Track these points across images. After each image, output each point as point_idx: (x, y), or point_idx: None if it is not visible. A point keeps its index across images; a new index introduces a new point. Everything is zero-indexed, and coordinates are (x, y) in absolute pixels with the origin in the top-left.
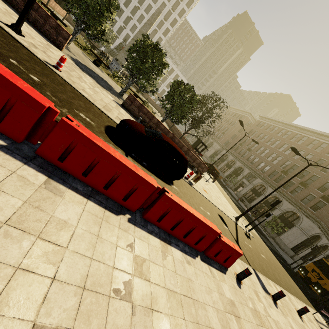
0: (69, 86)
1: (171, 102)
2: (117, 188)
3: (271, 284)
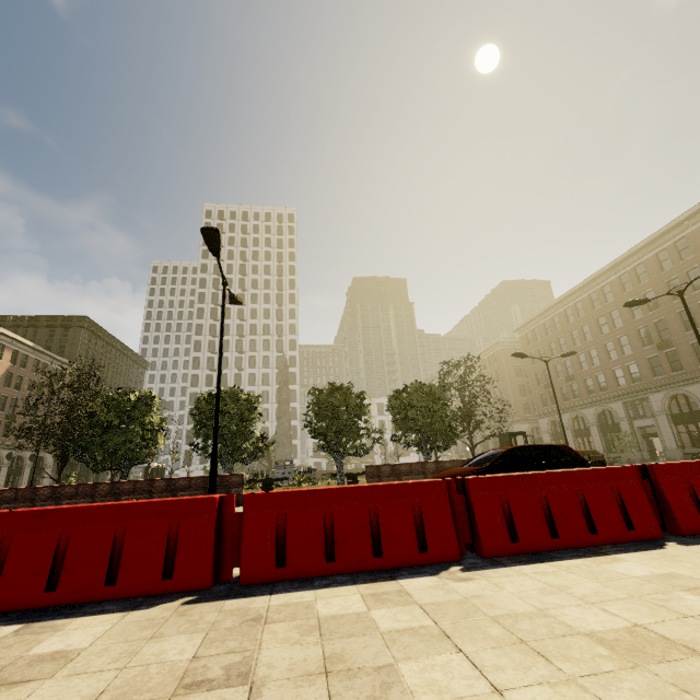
0: None
1: (413, 426)
2: (604, 517)
3: None
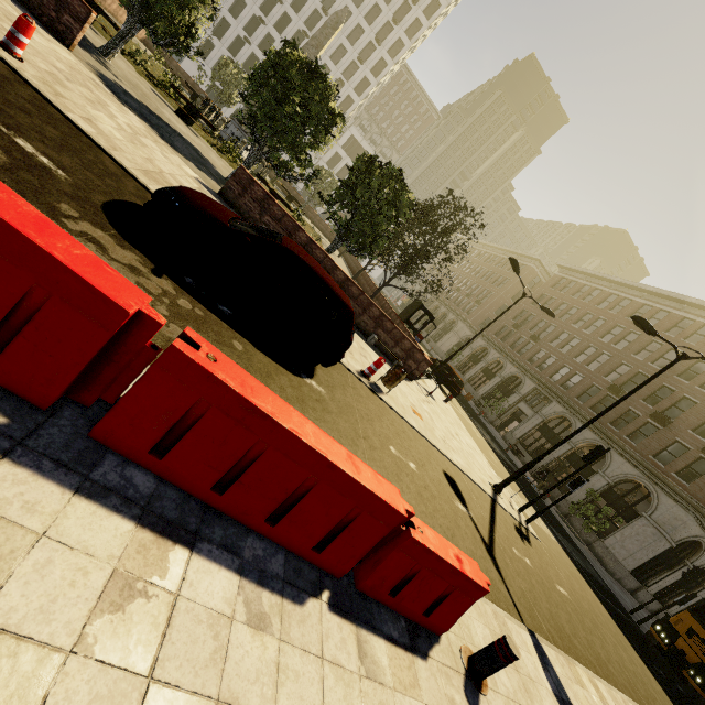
0: (30, 91)
1: (348, 203)
2: None
3: (583, 676)
